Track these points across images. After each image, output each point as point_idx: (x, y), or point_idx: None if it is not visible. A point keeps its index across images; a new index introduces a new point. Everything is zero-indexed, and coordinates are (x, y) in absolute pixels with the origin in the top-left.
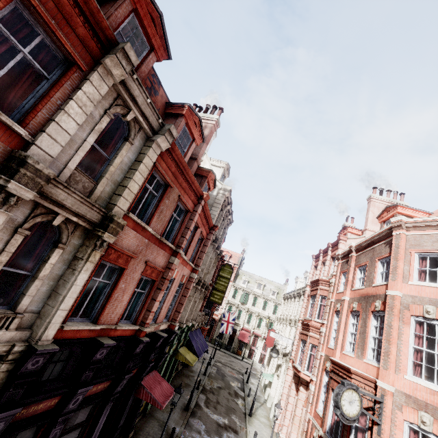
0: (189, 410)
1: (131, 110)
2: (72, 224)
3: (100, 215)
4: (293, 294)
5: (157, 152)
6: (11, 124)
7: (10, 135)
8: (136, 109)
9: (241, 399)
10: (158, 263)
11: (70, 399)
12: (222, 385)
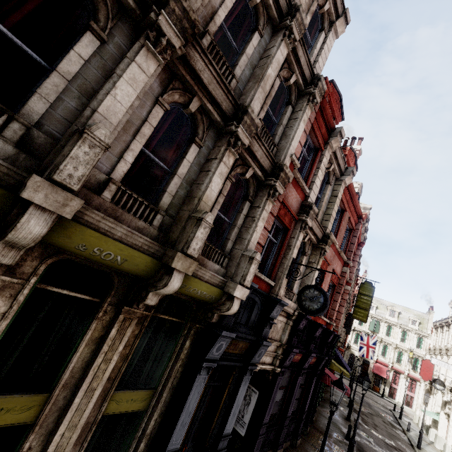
0: (351, 421)
1: (332, 164)
2: (309, 241)
3: (322, 234)
4: (451, 320)
5: (343, 188)
6: (305, 189)
7: (302, 194)
8: (335, 162)
9: (400, 431)
10: (337, 271)
11: (306, 359)
12: (372, 412)
